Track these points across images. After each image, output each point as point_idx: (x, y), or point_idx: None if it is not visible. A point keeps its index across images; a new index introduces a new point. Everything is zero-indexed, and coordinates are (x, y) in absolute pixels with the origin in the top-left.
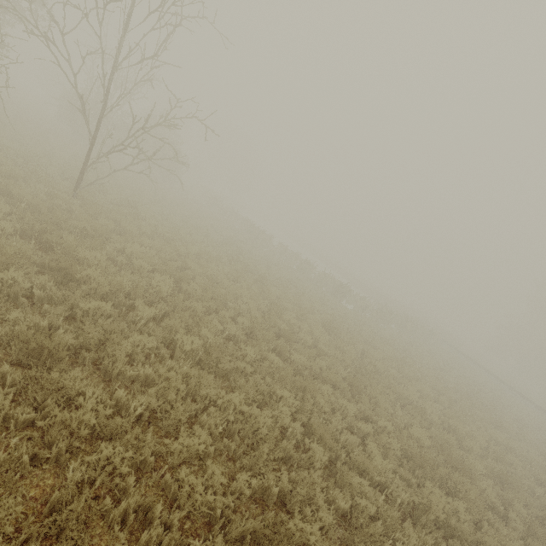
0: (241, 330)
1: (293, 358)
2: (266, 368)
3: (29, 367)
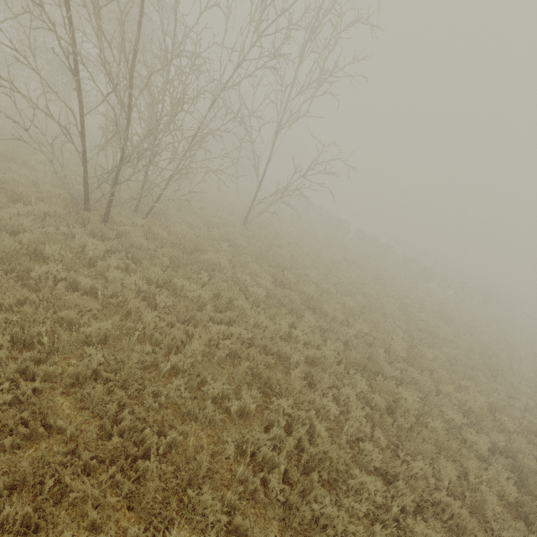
0: (406, 333)
1: (445, 352)
2: (440, 363)
3: (350, 374)
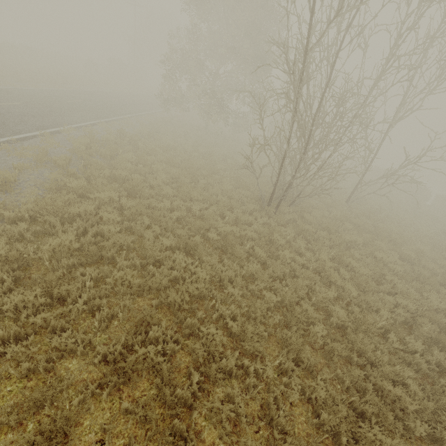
0: None
1: None
2: None
3: None
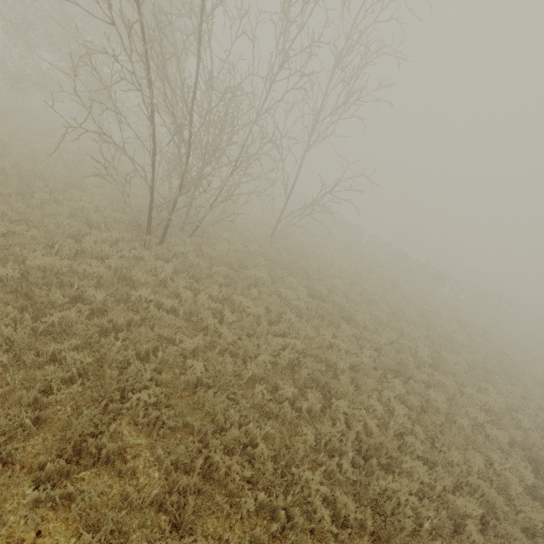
0: (428, 339)
1: (464, 357)
2: (460, 367)
3: (385, 378)
